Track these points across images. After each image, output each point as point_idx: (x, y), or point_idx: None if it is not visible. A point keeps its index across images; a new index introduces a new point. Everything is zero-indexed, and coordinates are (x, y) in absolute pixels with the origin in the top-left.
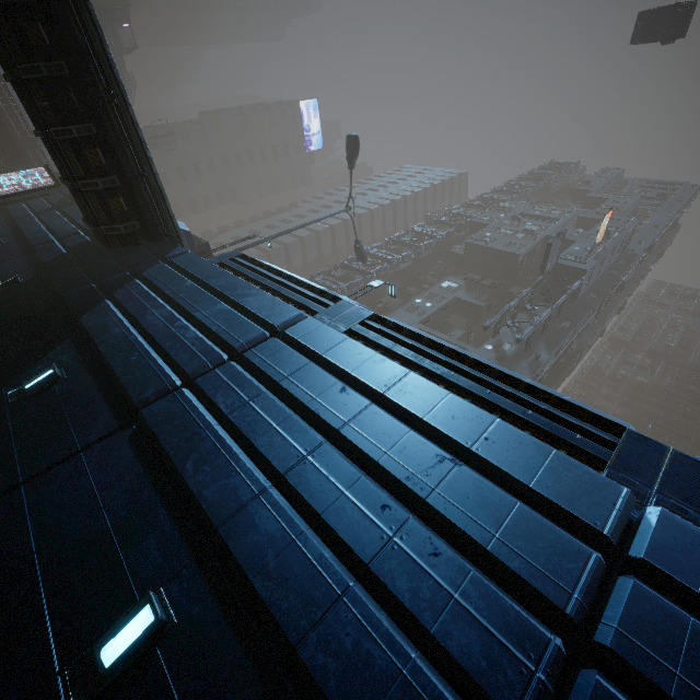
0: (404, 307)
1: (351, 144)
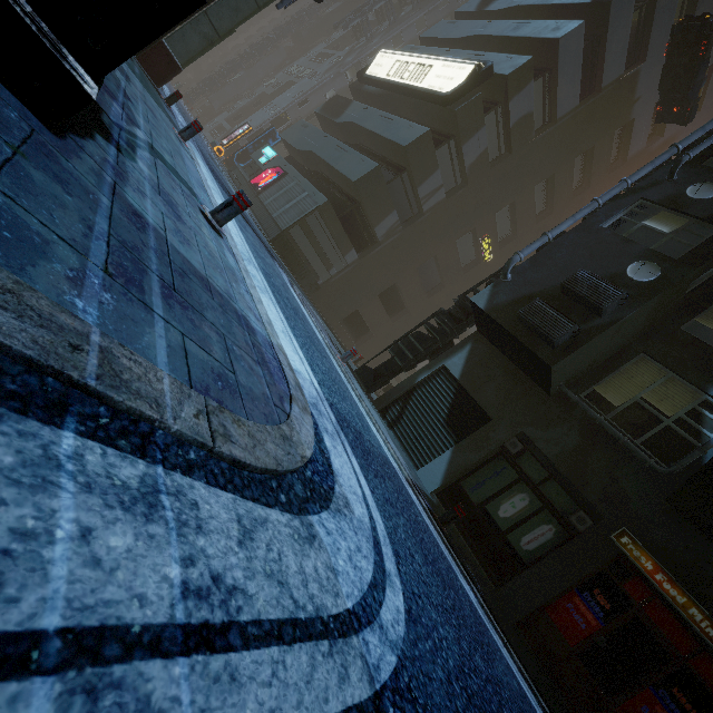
0: (323, 42)
1: None
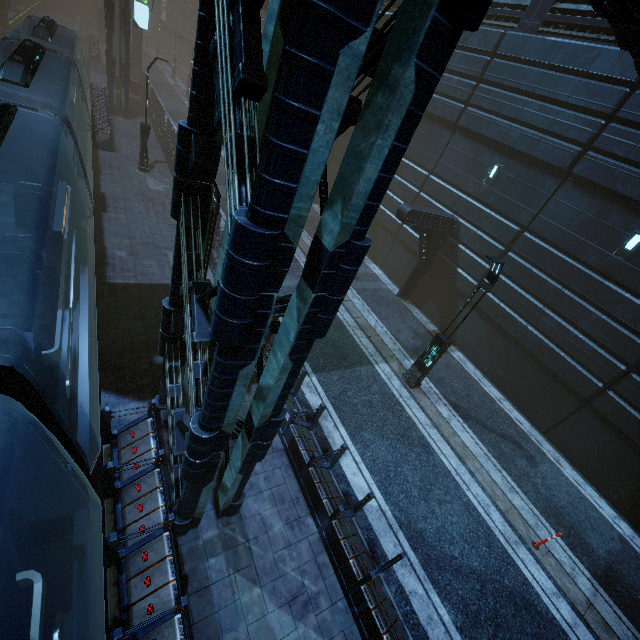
0: None
1: None
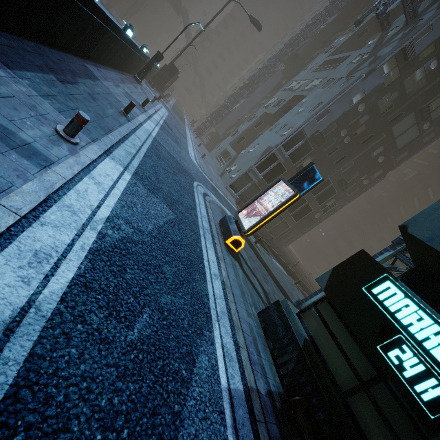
0: (322, 52)
1: None
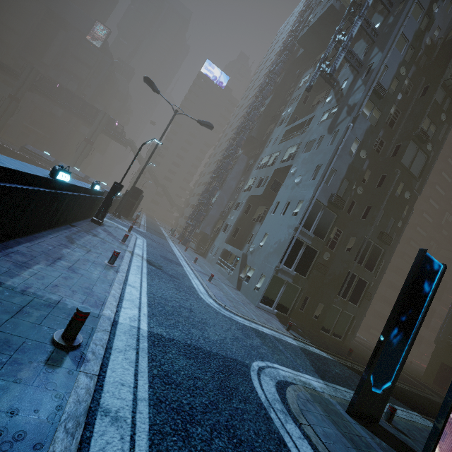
0: (276, 126)
1: (147, 83)
